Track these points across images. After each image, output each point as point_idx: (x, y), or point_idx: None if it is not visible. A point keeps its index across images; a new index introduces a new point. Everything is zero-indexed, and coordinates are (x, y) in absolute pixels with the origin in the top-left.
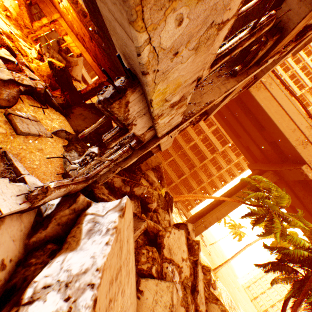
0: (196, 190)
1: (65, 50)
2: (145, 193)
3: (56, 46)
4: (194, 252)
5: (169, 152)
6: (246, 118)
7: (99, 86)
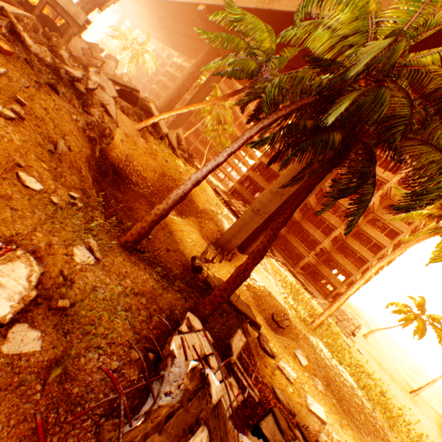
0: (337, 257)
1: (90, 56)
2: (15, 4)
3: (81, 51)
4: (52, 44)
5: (261, 186)
6: (301, 54)
7: (66, 25)
